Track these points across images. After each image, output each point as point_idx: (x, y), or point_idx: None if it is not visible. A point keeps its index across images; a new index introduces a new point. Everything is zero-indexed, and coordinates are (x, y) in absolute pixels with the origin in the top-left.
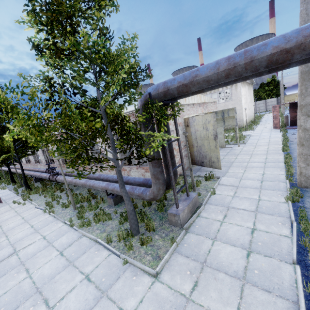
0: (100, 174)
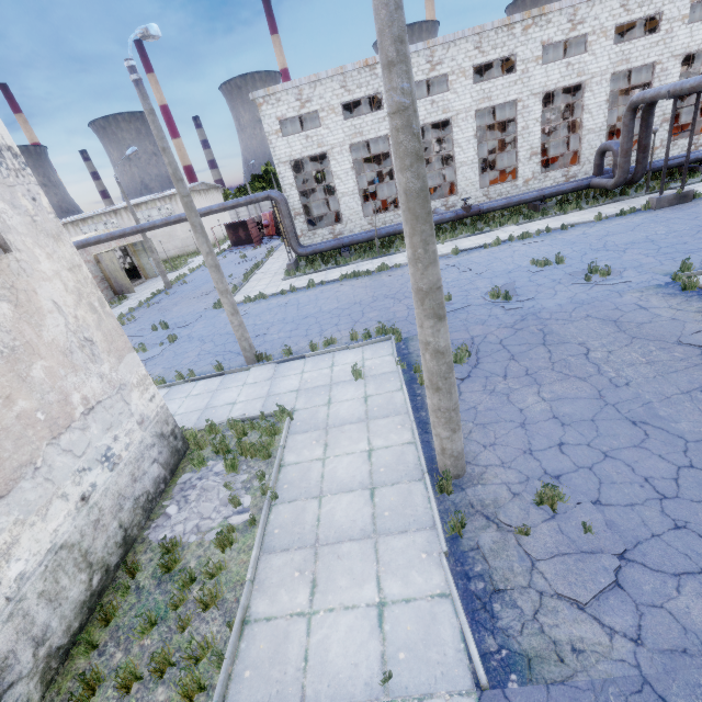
0: None
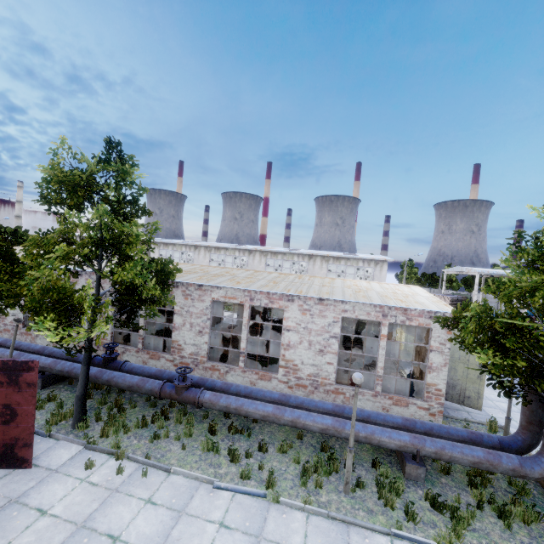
0: (339, 405)
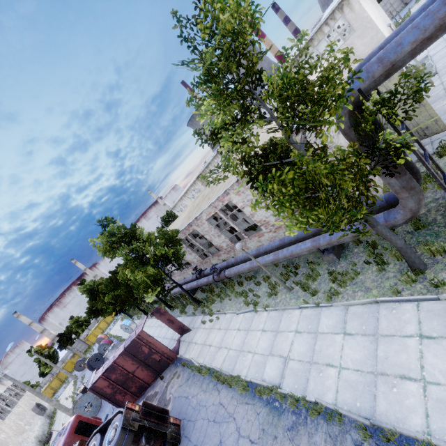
0: (281, 239)
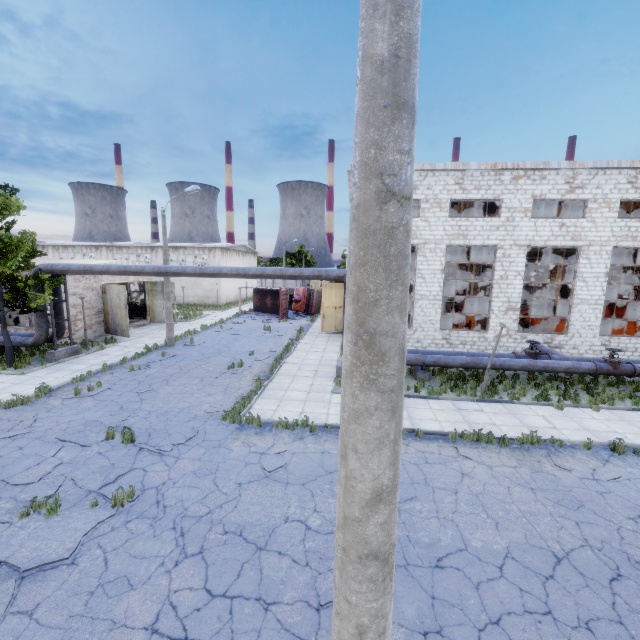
0: None
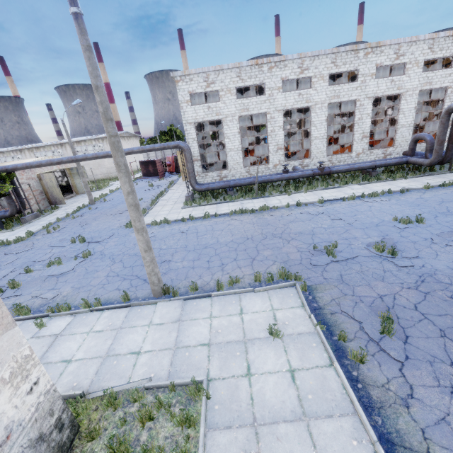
0: None
